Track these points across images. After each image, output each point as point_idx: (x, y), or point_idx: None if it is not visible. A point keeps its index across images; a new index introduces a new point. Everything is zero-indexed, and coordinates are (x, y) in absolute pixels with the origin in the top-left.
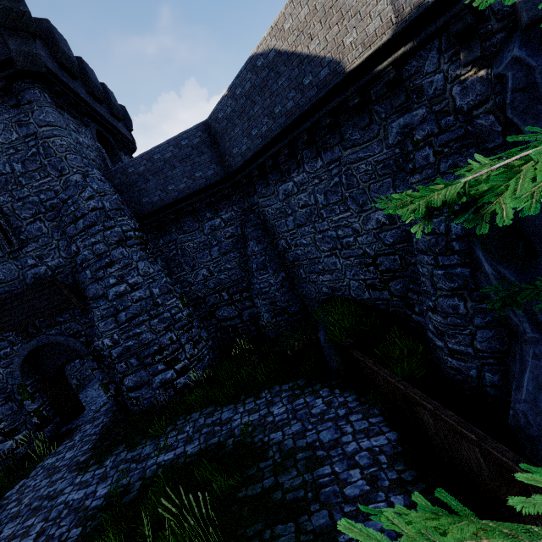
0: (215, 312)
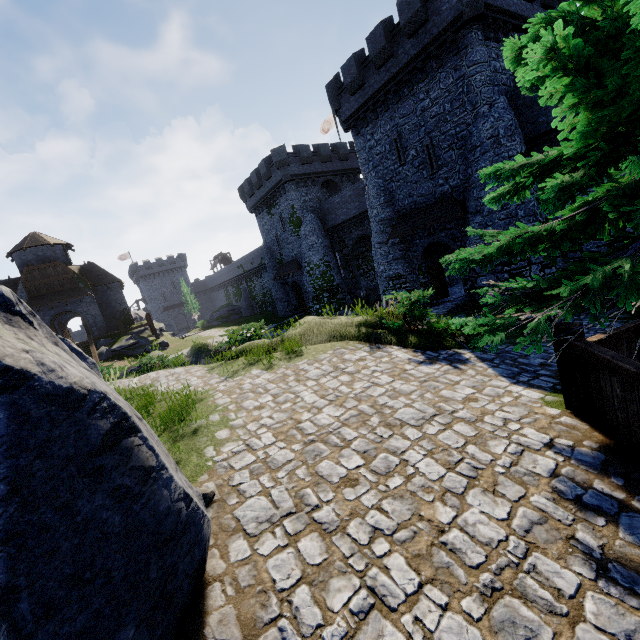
0: (582, 244)
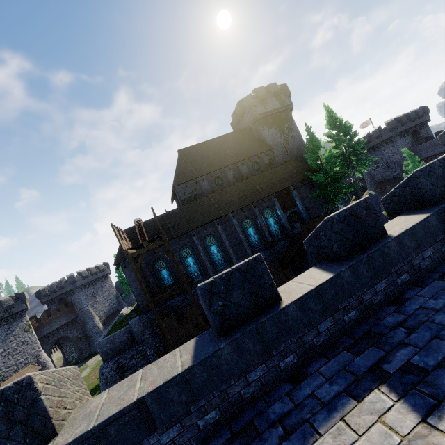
0: None
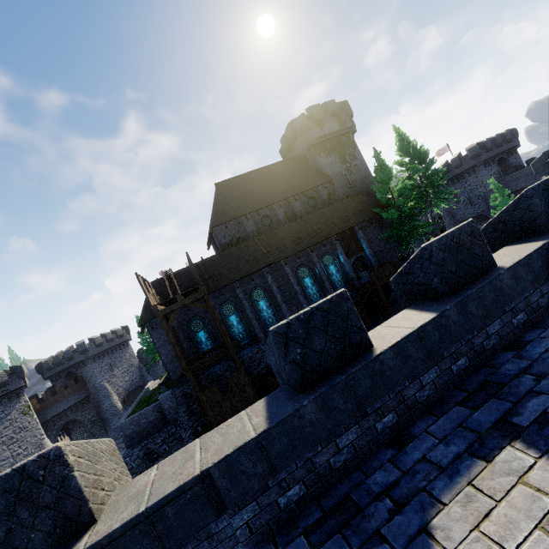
0: None
